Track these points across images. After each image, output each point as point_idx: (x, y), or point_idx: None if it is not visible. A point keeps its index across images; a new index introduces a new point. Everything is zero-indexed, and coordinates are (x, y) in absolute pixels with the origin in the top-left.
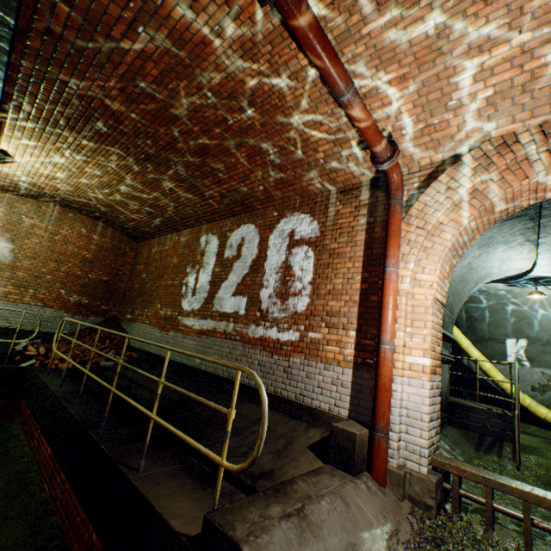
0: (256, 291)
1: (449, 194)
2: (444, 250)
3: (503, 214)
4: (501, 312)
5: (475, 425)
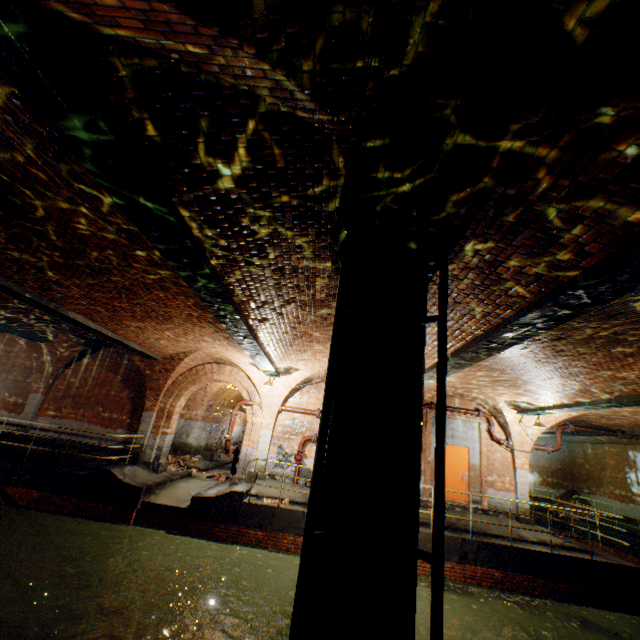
0: None
1: None
2: None
3: None
4: None
5: None
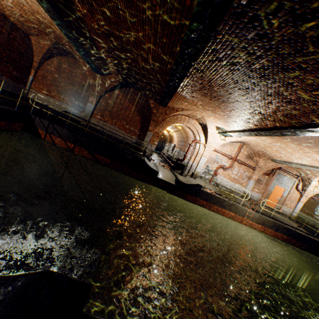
0: None
1: None
2: None
3: None
4: None
5: None
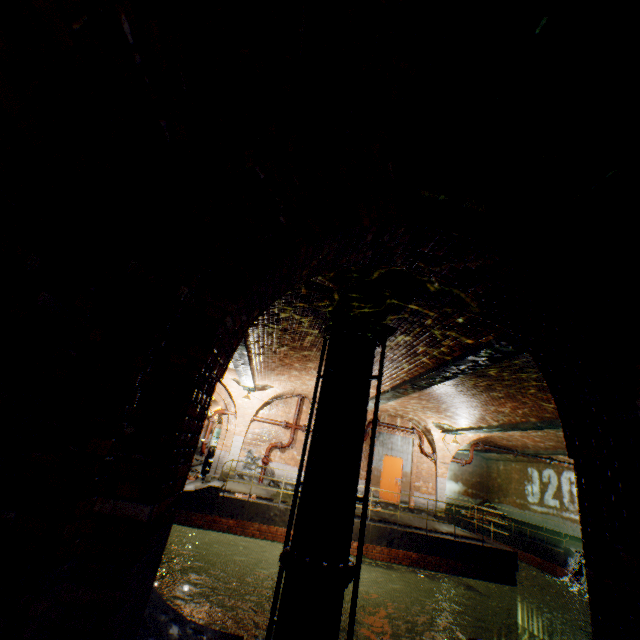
0: (561, 498)
1: None
2: None
3: None
4: None
5: None
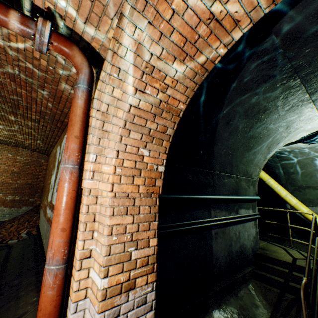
0: None
1: (114, 59)
2: (118, 132)
3: (198, 70)
4: (311, 164)
5: (277, 280)
